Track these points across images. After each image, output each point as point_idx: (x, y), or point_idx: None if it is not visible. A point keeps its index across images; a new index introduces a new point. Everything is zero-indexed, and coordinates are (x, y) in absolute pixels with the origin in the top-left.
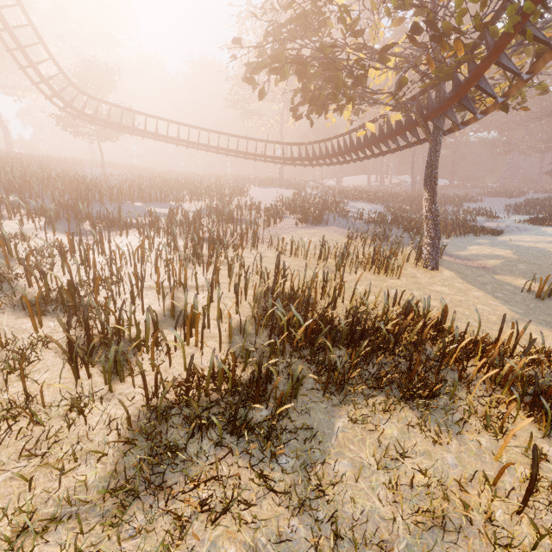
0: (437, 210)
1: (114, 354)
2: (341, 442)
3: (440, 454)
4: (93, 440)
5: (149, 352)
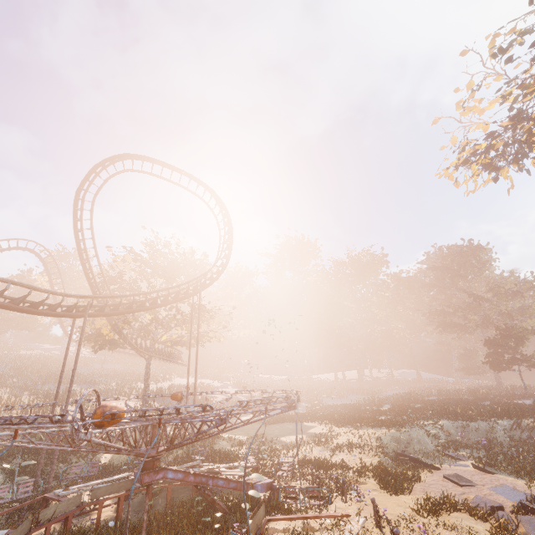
0: (146, 390)
1: None
2: None
3: None
4: None
5: None
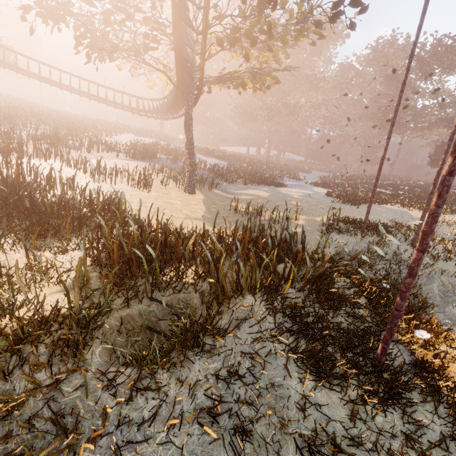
0: (193, 150)
1: None
2: None
3: (0, 257)
4: None
5: None
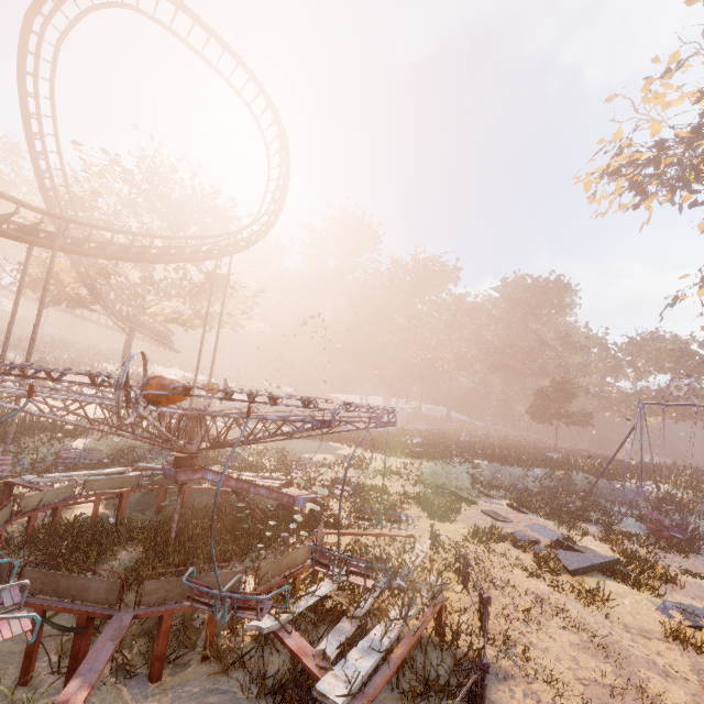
0: None
1: None
2: None
3: None
4: None
5: None
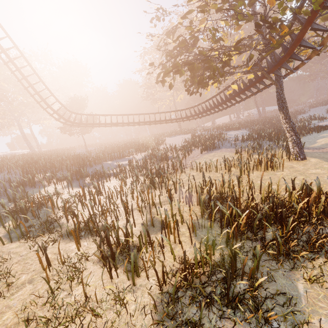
0: (293, 123)
1: (133, 258)
2: (309, 301)
3: None
4: (135, 325)
5: (147, 252)
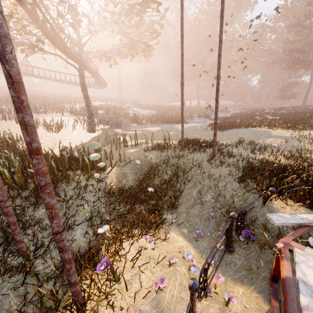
0: (88, 103)
1: None
2: None
3: None
4: None
5: None
